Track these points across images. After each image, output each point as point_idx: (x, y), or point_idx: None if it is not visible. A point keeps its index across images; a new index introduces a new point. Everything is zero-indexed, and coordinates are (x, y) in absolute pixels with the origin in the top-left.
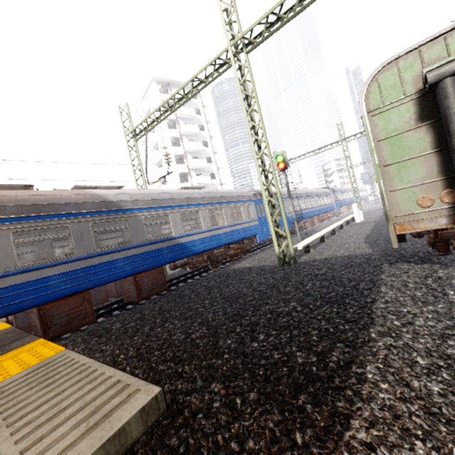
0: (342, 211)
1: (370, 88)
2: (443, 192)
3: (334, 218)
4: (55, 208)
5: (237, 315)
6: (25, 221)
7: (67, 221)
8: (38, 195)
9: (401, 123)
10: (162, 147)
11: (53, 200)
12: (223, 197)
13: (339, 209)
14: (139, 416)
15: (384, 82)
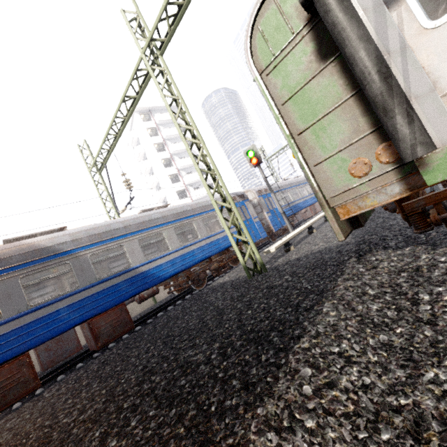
0: None
1: (254, 41)
2: (379, 148)
3: None
4: None
5: (151, 370)
6: None
7: None
8: None
9: (301, 72)
10: (156, 171)
11: None
12: (192, 210)
13: None
14: None
15: (267, 27)
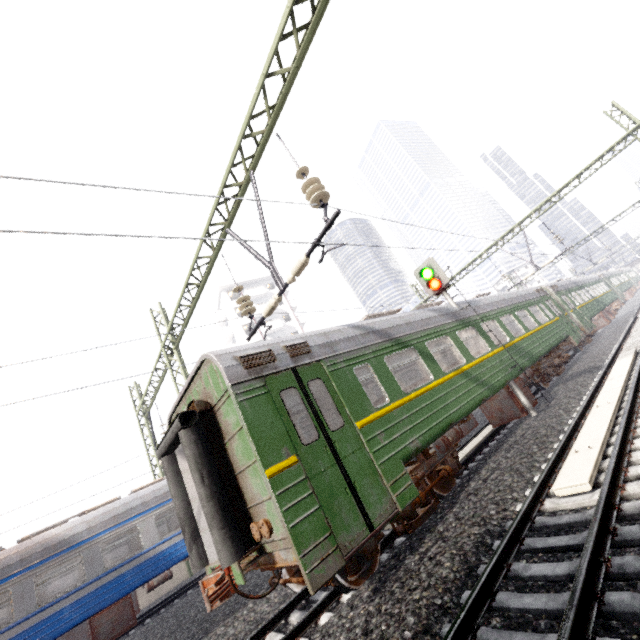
0: None
1: None
2: None
3: None
4: None
5: None
6: None
7: (10, 584)
8: None
9: None
10: None
11: None
12: None
13: None
14: None
15: None
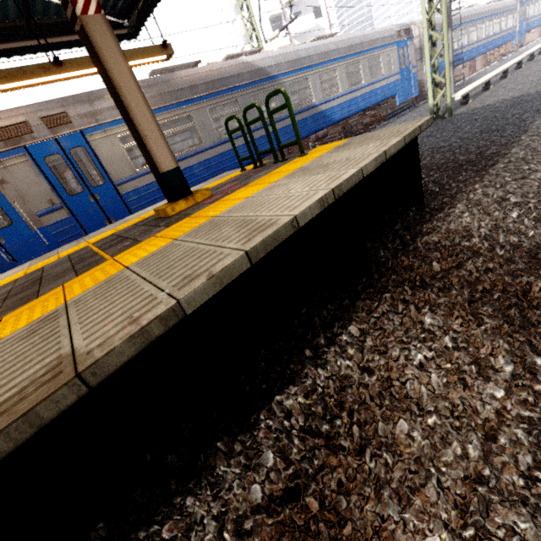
0: (528, 40)
1: None
2: None
3: (510, 56)
4: (225, 83)
5: None
6: (211, 98)
7: (236, 95)
8: (210, 71)
9: None
10: None
11: (222, 75)
12: (360, 45)
13: (524, 36)
14: (430, 120)
15: None
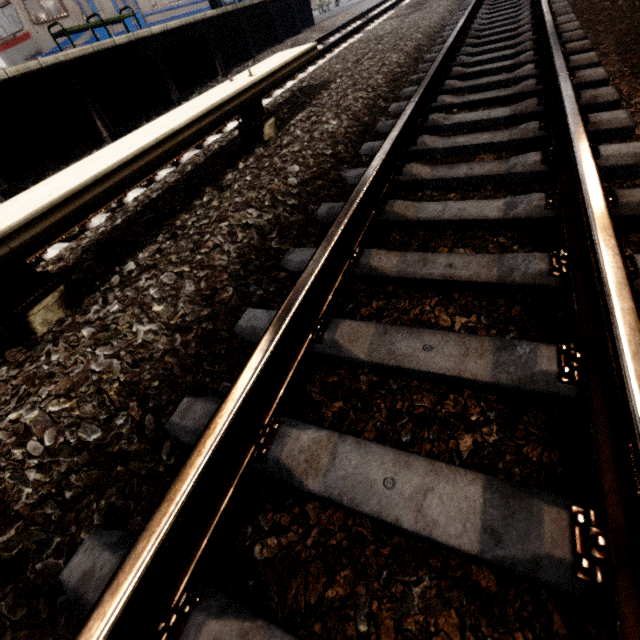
0: None
1: None
2: None
3: None
4: None
5: None
6: None
7: None
8: None
9: None
10: None
11: None
12: None
13: None
14: None
15: None
